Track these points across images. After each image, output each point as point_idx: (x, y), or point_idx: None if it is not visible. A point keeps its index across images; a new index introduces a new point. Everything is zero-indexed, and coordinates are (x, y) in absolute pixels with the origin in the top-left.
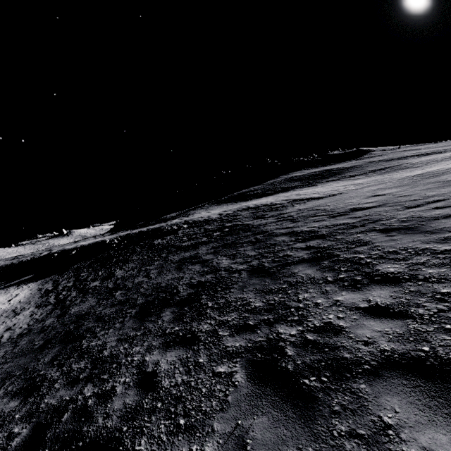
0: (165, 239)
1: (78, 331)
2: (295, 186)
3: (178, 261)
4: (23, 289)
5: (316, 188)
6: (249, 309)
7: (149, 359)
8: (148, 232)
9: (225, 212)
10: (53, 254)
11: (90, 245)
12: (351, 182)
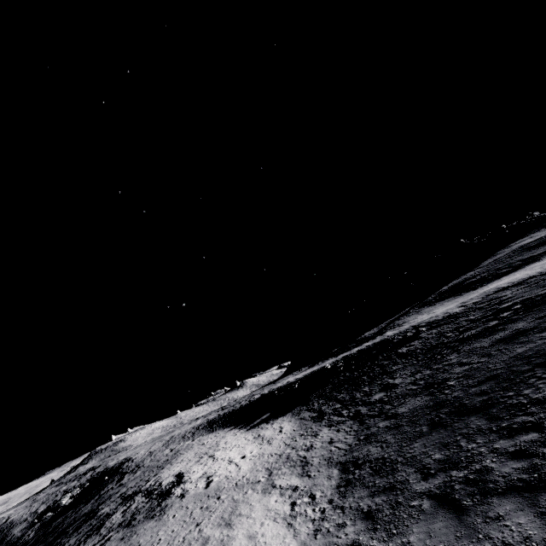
0: (413, 345)
1: (472, 405)
2: (544, 251)
3: (497, 342)
4: (280, 422)
5: None
6: None
7: None
8: (372, 348)
9: (468, 302)
10: (270, 393)
11: (307, 376)
12: None
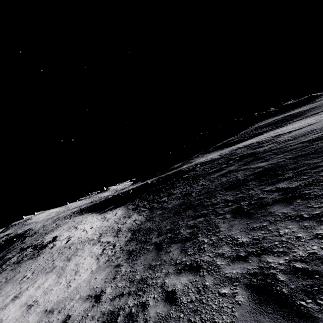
0: (190, 173)
1: (192, 205)
2: (266, 130)
3: (219, 175)
4: (117, 210)
5: (287, 127)
6: (312, 163)
7: (267, 189)
8: (173, 174)
9: (222, 153)
10: (117, 195)
11: (138, 187)
12: (319, 116)
